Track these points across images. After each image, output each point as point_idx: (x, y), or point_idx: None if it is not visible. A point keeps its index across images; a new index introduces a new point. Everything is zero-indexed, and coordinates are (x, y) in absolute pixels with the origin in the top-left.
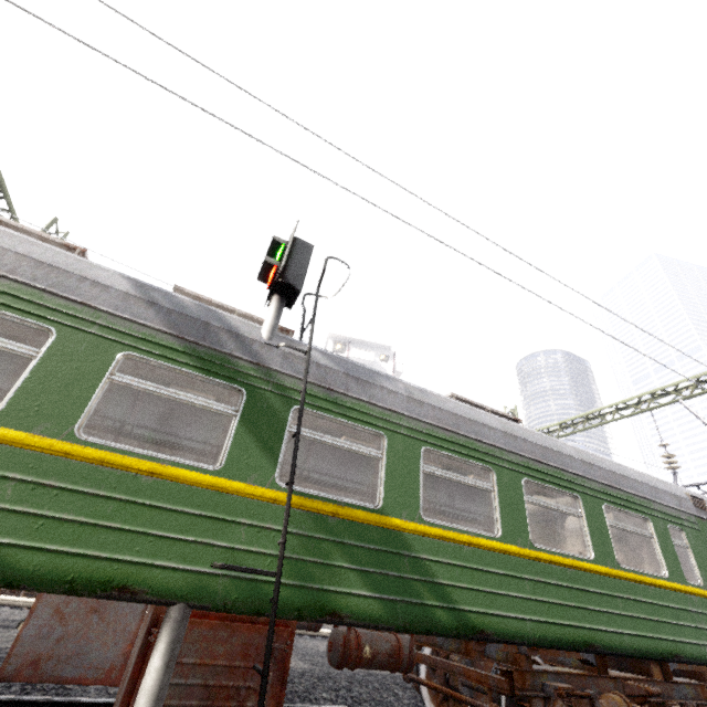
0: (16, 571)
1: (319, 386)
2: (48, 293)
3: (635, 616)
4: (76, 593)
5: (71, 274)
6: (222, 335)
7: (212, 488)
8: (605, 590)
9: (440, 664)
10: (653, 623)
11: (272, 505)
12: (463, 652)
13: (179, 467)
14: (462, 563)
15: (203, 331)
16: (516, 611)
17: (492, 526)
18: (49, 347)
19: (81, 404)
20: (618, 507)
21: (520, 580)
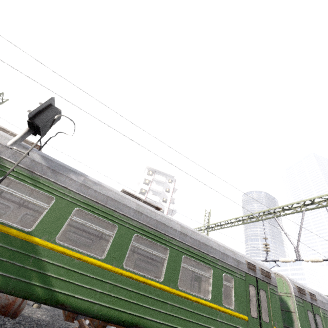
0: None
1: (27, 169)
2: None
3: (175, 316)
4: None
5: None
6: None
7: None
8: (162, 298)
9: (82, 325)
10: (187, 322)
11: None
12: (66, 316)
13: None
14: (69, 267)
15: None
16: (92, 298)
17: (162, 263)
18: None
19: None
20: (193, 259)
21: (105, 283)
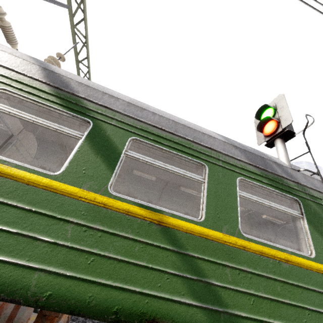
0: None
1: None
2: (193, 142)
3: None
4: None
5: (197, 131)
6: (272, 164)
7: (318, 271)
8: None
9: None
10: None
11: None
12: None
13: (295, 255)
14: None
15: (264, 162)
16: None
17: None
18: (207, 175)
19: (234, 212)
20: None
21: None
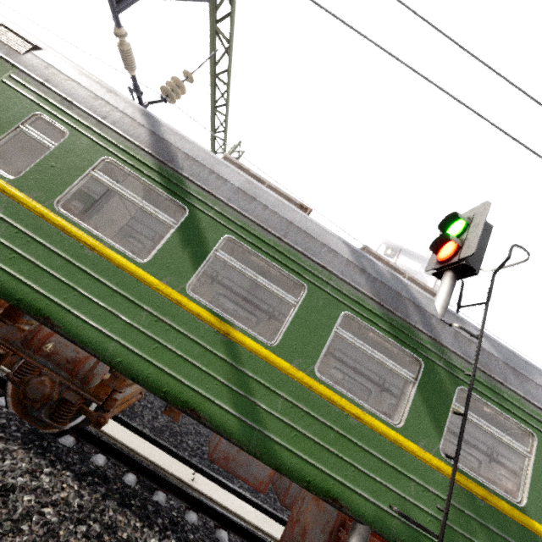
0: (281, 463)
1: (482, 370)
2: (303, 255)
3: None
4: (309, 490)
5: (316, 240)
6: (409, 306)
7: (394, 442)
8: None
9: None
10: None
11: (434, 471)
12: None
13: (373, 417)
14: None
15: (396, 301)
16: None
17: None
18: (302, 299)
19: (318, 349)
20: None
21: None
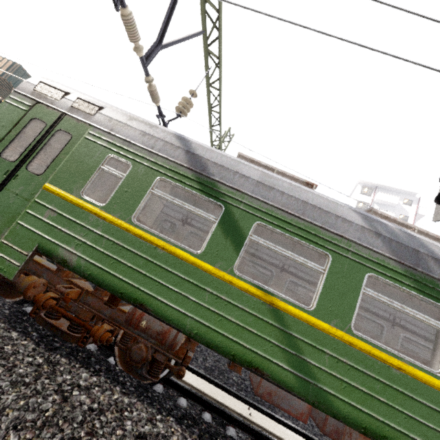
0: (337, 411)
1: None
2: (321, 228)
3: None
4: (366, 435)
5: (330, 213)
6: (429, 261)
7: None
8: None
9: None
10: None
11: None
12: None
13: (414, 367)
14: None
15: (415, 258)
16: None
17: None
18: (328, 267)
19: (350, 309)
20: None
21: None
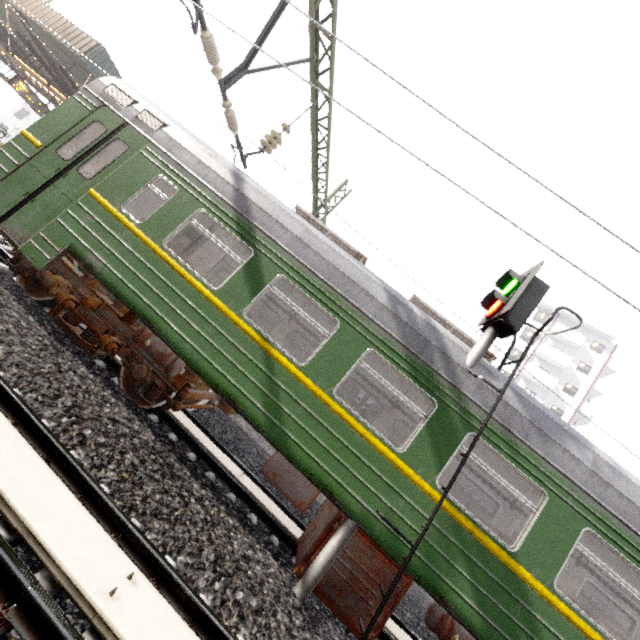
0: (292, 455)
1: (500, 423)
2: (342, 296)
3: None
4: (311, 481)
5: (356, 285)
6: (435, 353)
7: (392, 464)
8: None
9: None
10: None
11: (426, 497)
12: None
13: (378, 439)
14: None
15: (423, 347)
16: None
17: None
18: (334, 333)
19: (339, 375)
20: None
21: None
